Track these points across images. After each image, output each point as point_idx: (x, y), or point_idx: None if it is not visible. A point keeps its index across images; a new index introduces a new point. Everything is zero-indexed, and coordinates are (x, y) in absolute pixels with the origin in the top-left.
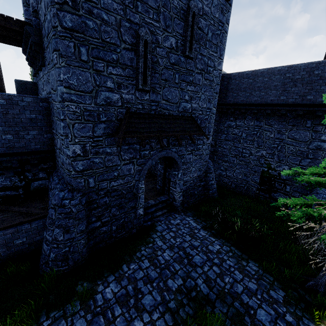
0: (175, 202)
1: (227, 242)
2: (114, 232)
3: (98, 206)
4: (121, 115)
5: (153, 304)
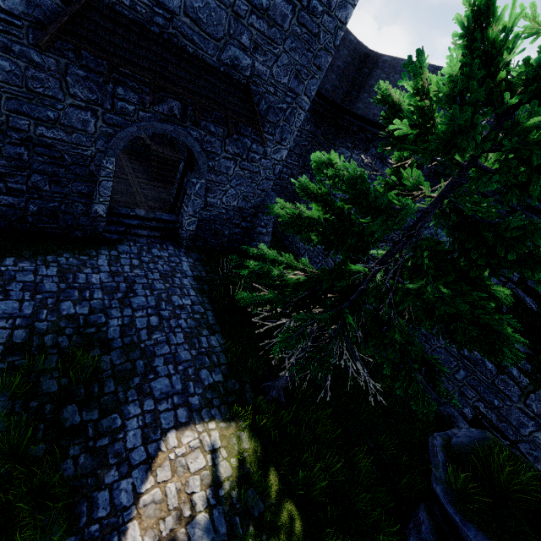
0: (182, 230)
1: (211, 305)
2: (32, 215)
3: (1, 155)
4: None
5: (11, 313)
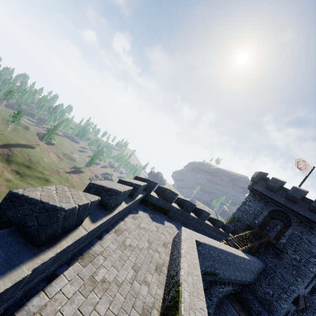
0: None
1: None
2: None
3: None
4: (296, 296)
5: None
